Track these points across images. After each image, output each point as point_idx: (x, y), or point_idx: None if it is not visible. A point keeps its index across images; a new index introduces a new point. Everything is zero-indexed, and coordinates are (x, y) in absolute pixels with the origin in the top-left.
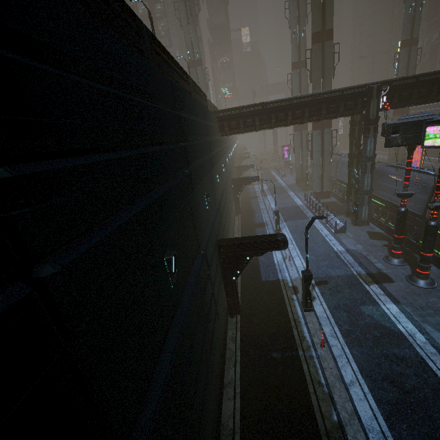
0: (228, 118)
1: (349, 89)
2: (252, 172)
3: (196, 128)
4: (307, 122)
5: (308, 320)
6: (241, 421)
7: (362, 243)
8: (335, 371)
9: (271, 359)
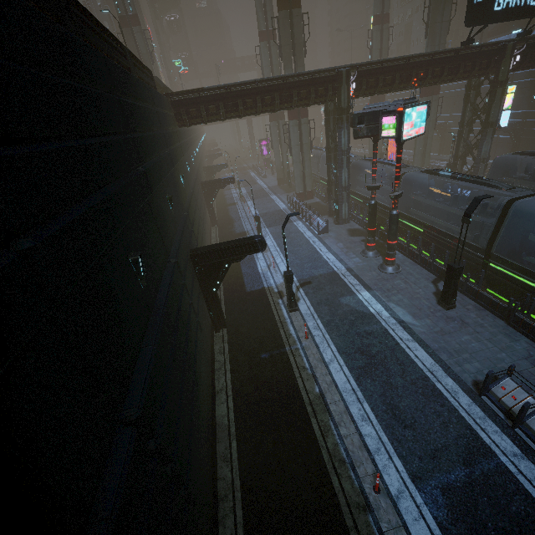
0: (185, 103)
1: (319, 72)
2: (227, 174)
3: (145, 117)
4: (279, 110)
5: (293, 319)
6: (235, 416)
7: (343, 241)
8: (317, 356)
9: (261, 360)
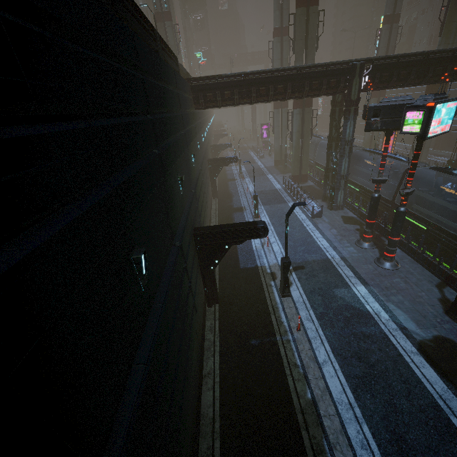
0: (204, 88)
1: (333, 64)
2: (229, 152)
3: (167, 98)
4: (289, 98)
5: (285, 305)
6: (221, 409)
7: (337, 228)
8: (309, 353)
9: (250, 346)
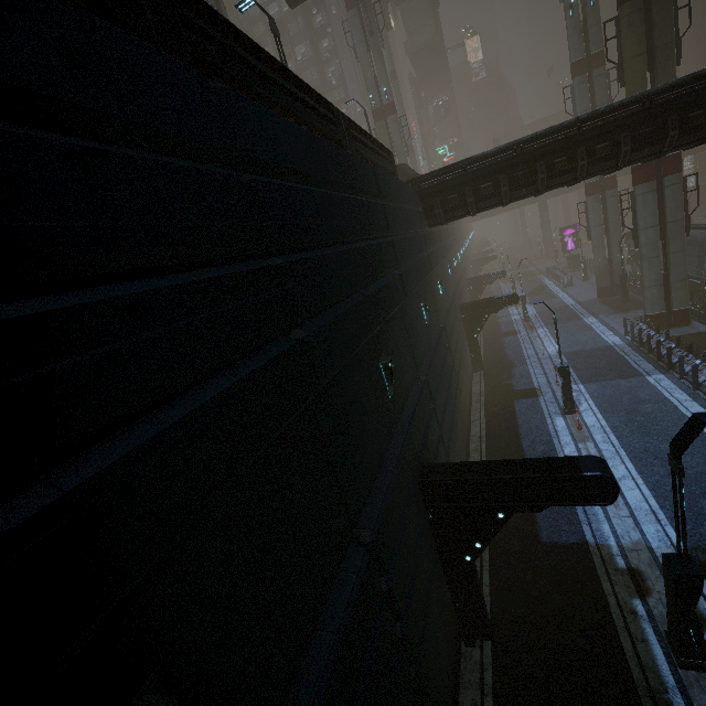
0: (441, 189)
1: None
2: (503, 285)
3: (345, 215)
4: (627, 164)
5: (698, 703)
6: None
7: None
8: None
9: None
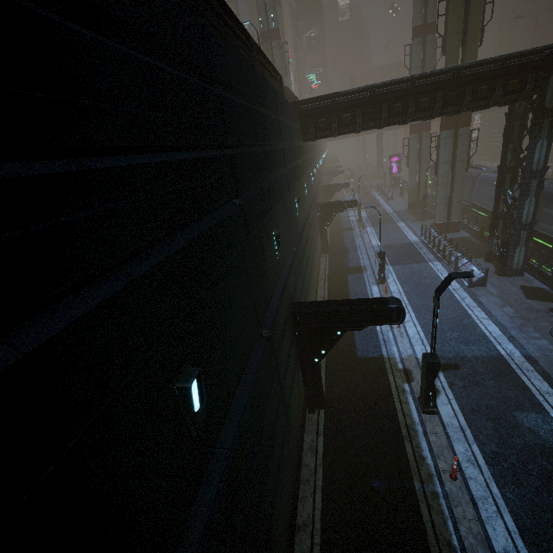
0: (315, 113)
1: (514, 57)
2: (346, 193)
3: (260, 125)
4: (438, 115)
5: (429, 428)
6: None
7: (513, 305)
8: (475, 527)
9: (370, 491)
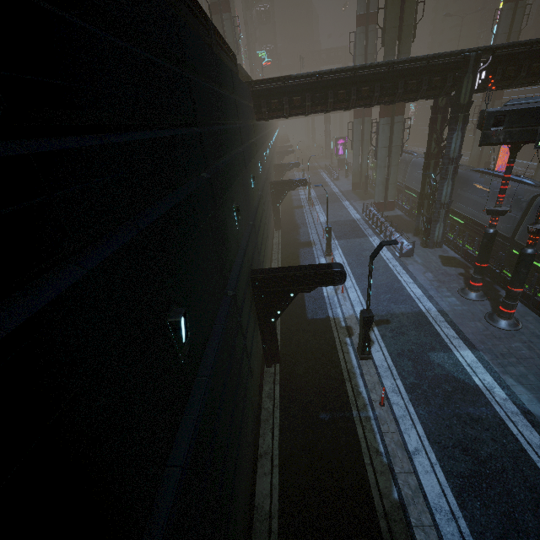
0: (267, 94)
1: (437, 57)
2: (296, 173)
3: (221, 105)
4: (376, 104)
5: (364, 370)
6: (280, 501)
7: (433, 271)
8: (396, 436)
9: (319, 422)
